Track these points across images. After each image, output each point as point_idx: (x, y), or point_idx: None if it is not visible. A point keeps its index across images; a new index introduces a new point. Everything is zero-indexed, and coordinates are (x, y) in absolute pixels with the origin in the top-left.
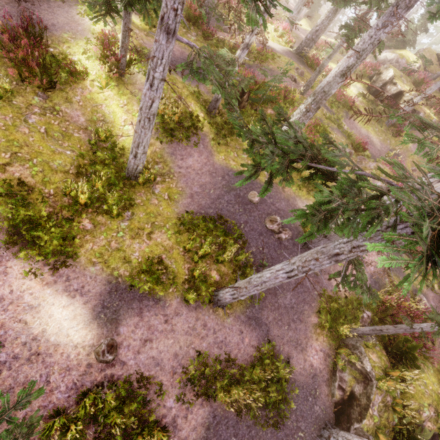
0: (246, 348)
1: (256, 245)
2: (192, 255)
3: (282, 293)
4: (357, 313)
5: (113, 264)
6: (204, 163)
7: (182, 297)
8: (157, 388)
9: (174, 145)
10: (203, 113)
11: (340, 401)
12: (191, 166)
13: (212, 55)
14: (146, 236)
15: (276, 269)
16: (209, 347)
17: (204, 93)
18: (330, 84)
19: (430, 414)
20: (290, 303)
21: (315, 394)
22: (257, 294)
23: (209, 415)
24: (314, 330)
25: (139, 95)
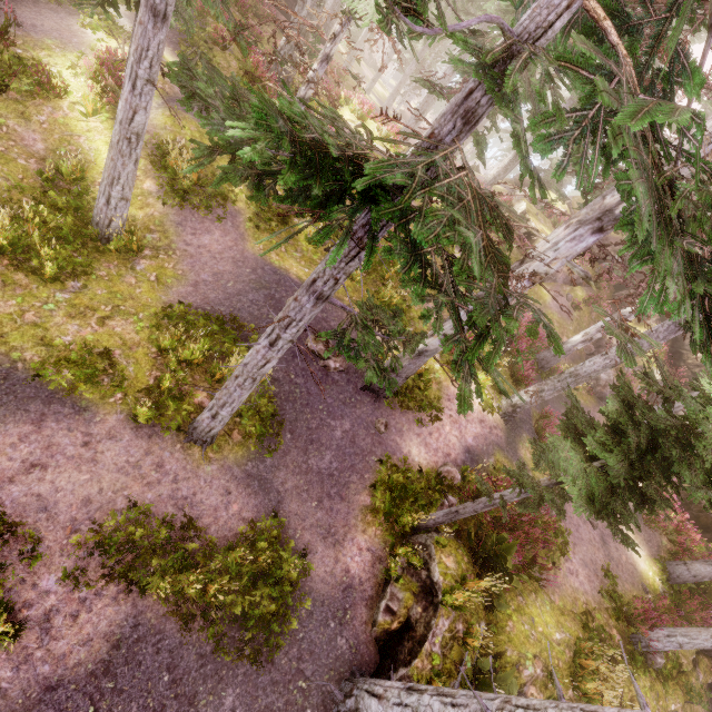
0: (230, 520)
1: (285, 369)
2: (170, 360)
3: (319, 450)
4: (434, 497)
5: (16, 341)
6: (228, 247)
7: (130, 414)
8: (29, 549)
9: (186, 213)
10: (242, 185)
11: (385, 634)
12: (206, 245)
13: (237, 82)
14: (97, 320)
15: (259, 339)
16: (158, 502)
17: None
18: None
19: (536, 672)
20: (329, 468)
21: (344, 617)
22: (240, 395)
23: (125, 621)
24: (362, 516)
25: (145, 139)
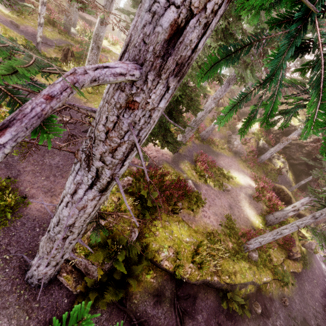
0: None
1: None
2: None
3: (52, 156)
4: None
5: None
6: None
7: None
8: None
9: None
10: None
11: None
12: None
13: None
14: None
15: None
16: None
17: (41, 49)
18: (97, 28)
19: (169, 254)
20: (57, 164)
21: (47, 227)
22: None
23: None
24: None
25: None
